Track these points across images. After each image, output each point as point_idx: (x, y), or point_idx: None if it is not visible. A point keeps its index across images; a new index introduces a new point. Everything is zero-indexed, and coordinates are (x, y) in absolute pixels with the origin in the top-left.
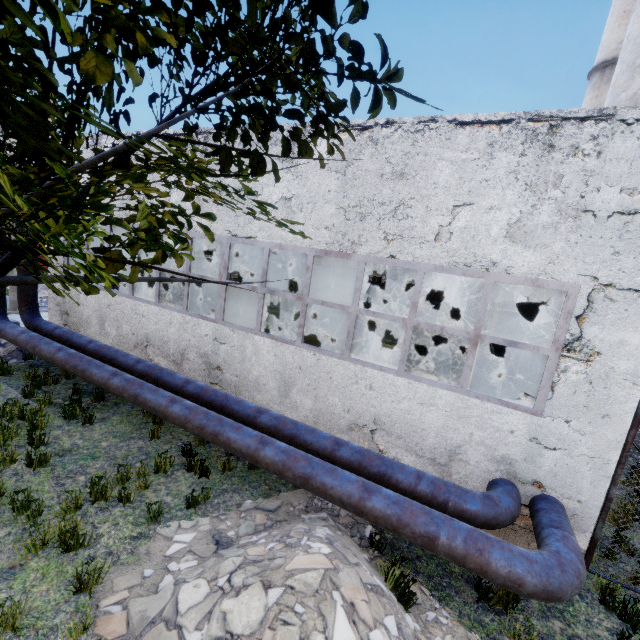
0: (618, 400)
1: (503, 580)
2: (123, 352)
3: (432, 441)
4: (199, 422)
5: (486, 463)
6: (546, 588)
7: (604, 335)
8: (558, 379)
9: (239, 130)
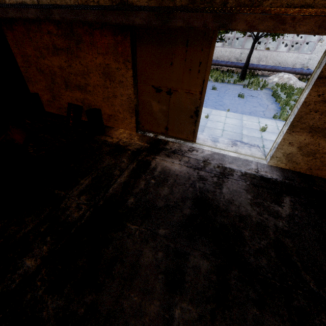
0: (324, 48)
1: (304, 73)
2: (217, 60)
3: (290, 64)
4: (252, 66)
5: (299, 66)
6: (309, 72)
7: (325, 37)
8: (316, 47)
9: None
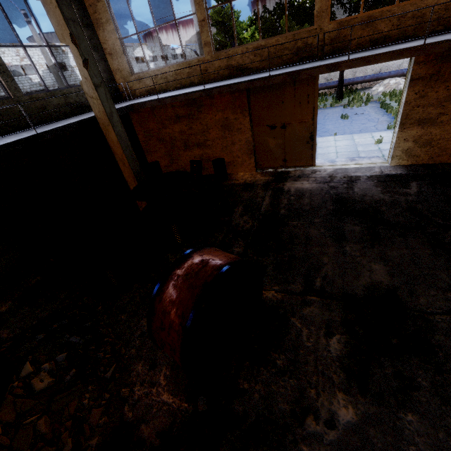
0: None
1: None
2: None
3: (394, 67)
4: (347, 82)
5: (407, 65)
6: None
7: None
8: None
9: (335, 3)
